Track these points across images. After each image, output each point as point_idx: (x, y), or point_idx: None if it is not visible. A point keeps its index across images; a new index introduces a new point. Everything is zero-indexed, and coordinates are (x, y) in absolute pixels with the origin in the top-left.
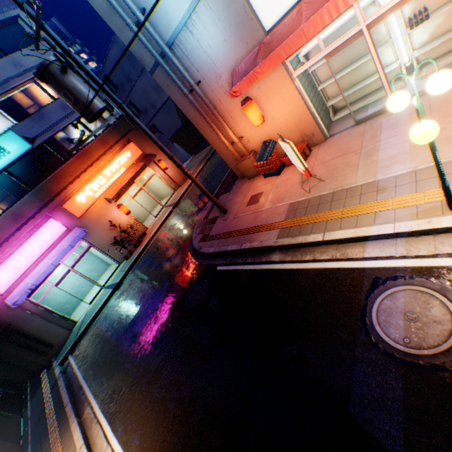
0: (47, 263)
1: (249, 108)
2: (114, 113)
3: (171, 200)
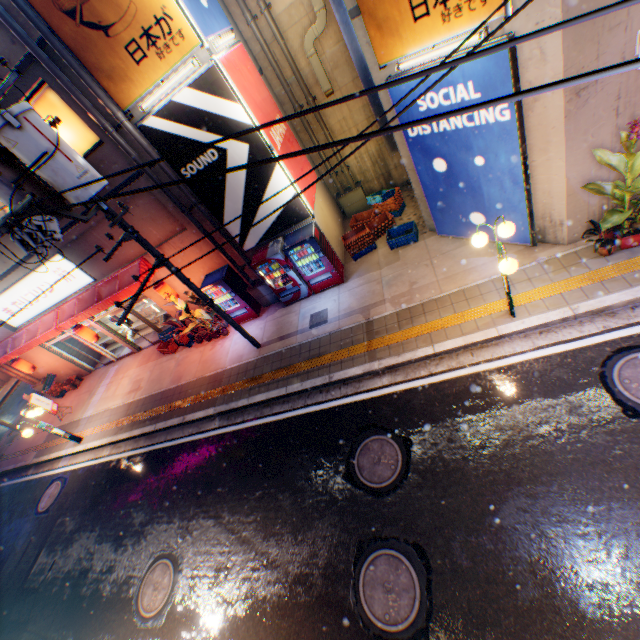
0: None
1: (19, 365)
2: None
3: None
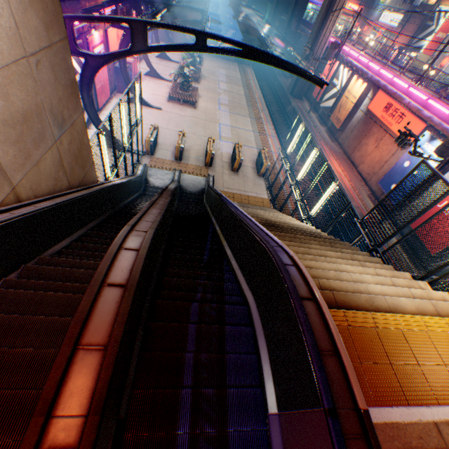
0: (318, 3)
1: (365, 28)
2: (359, 2)
3: (342, 36)
